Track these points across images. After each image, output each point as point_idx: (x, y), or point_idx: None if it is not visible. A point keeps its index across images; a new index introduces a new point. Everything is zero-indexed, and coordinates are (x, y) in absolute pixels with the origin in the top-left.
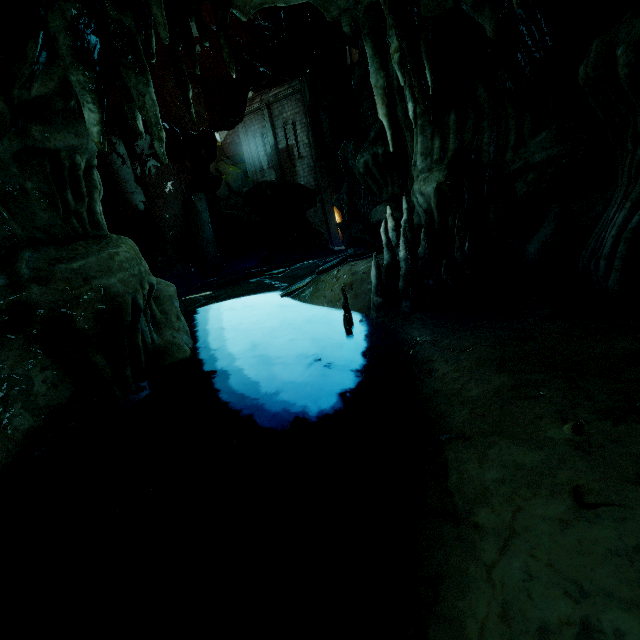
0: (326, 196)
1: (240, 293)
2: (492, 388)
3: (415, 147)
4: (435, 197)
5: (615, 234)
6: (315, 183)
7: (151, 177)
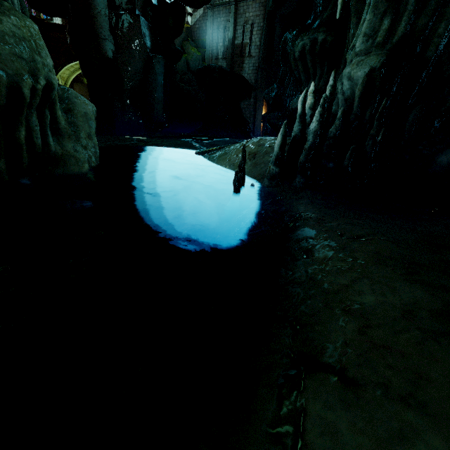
0: (260, 94)
1: (166, 144)
2: (399, 302)
3: (359, 29)
4: (363, 84)
5: None
6: (255, 81)
7: (123, 30)
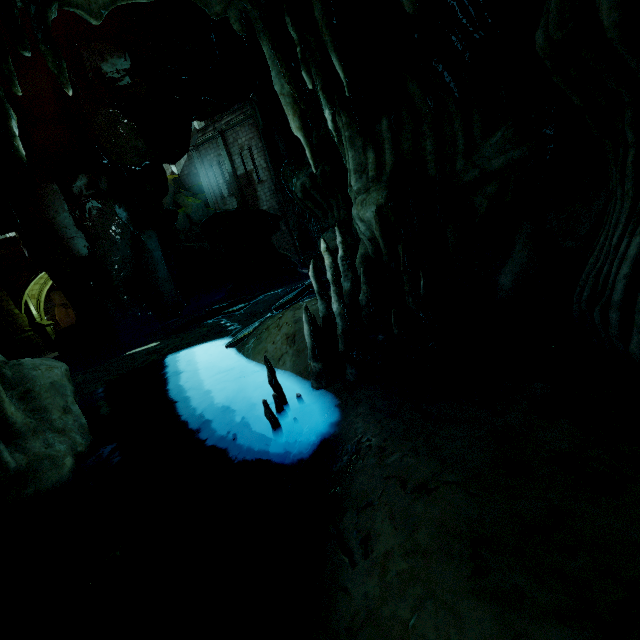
0: (291, 218)
1: (187, 342)
2: None
3: (348, 164)
4: (377, 223)
5: (629, 272)
6: (278, 206)
7: (92, 219)
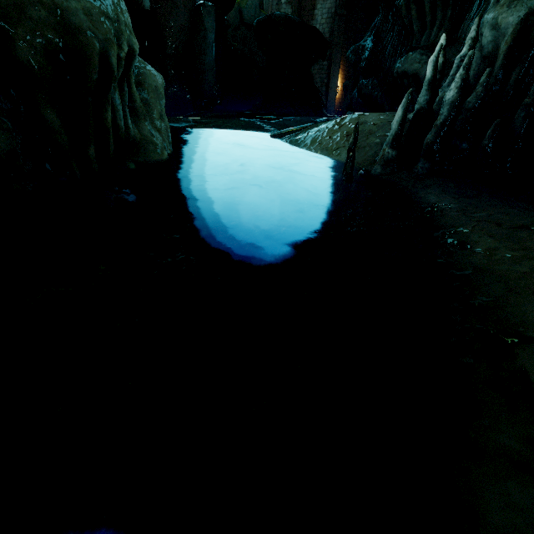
0: (336, 54)
1: (230, 126)
2: None
3: None
4: (513, 34)
5: None
6: (329, 35)
7: None
